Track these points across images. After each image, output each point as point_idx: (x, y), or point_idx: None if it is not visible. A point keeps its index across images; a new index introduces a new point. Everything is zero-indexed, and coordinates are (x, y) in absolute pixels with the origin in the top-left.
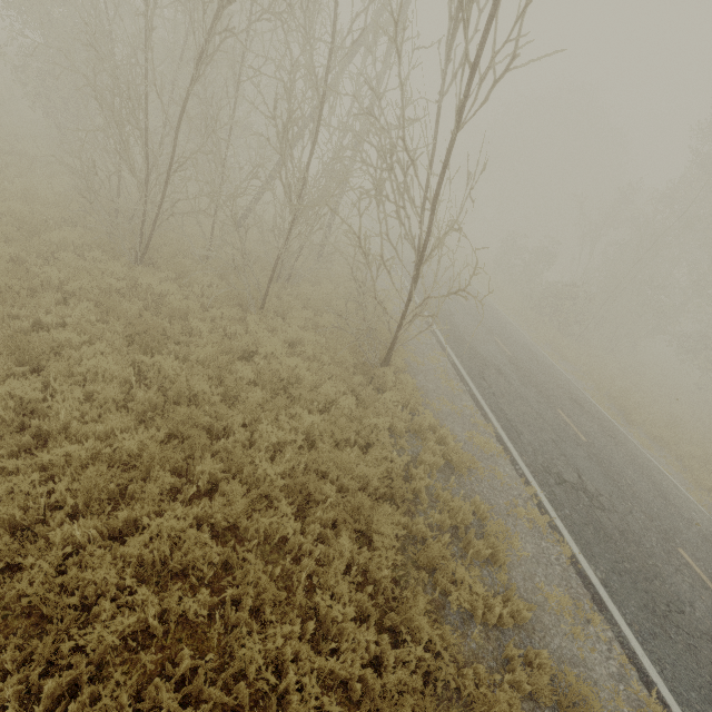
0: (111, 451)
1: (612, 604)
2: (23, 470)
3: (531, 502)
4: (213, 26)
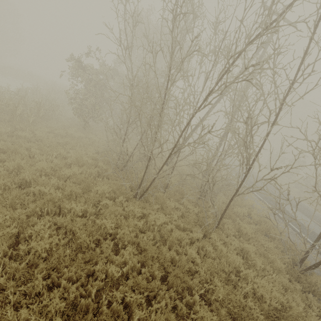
0: None
1: None
2: None
3: None
4: (221, 78)
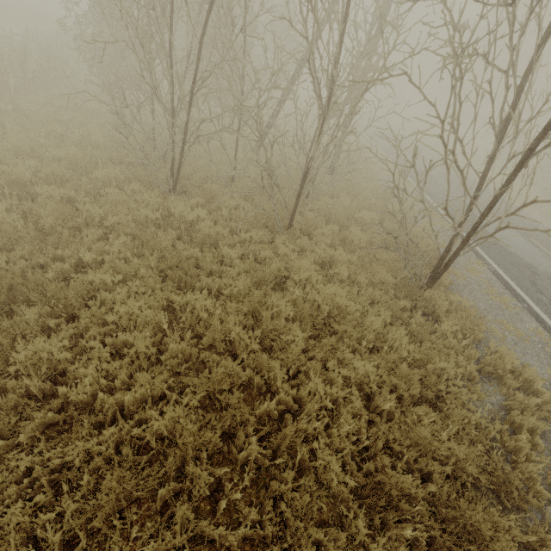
0: (140, 430)
1: None
2: (36, 472)
3: None
4: None
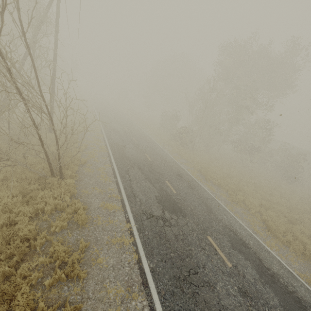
0: None
1: (152, 282)
2: None
3: (127, 232)
4: None
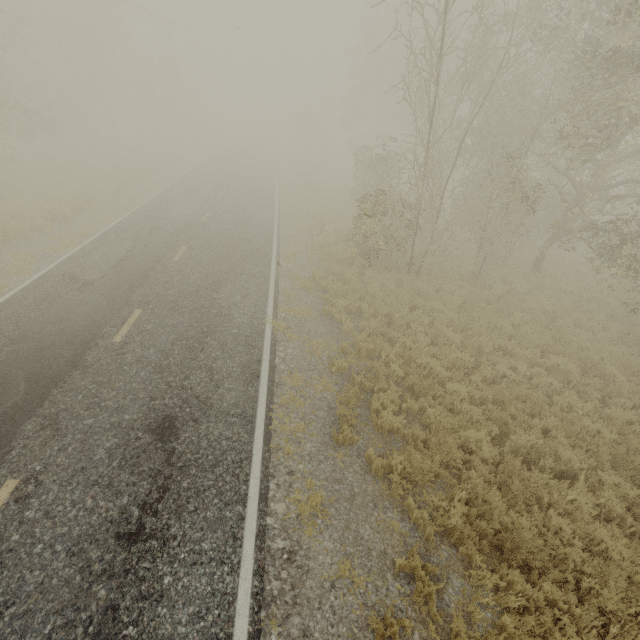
0: None
1: None
2: None
3: None
4: None
